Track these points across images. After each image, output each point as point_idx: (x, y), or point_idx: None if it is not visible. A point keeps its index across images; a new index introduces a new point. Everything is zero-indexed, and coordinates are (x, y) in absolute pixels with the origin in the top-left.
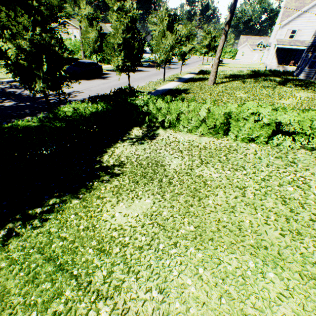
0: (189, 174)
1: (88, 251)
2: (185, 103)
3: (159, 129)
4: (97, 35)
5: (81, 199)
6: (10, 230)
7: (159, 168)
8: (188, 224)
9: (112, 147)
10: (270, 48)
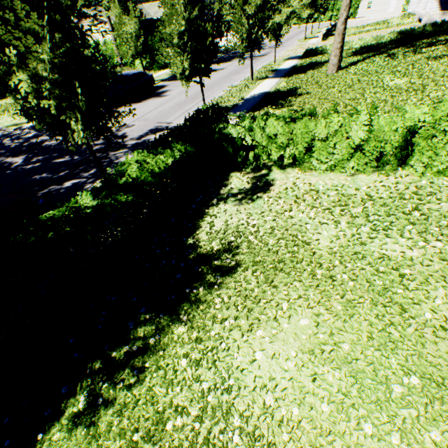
0: (361, 256)
1: (232, 438)
2: (323, 120)
3: (273, 170)
4: (137, 25)
5: (186, 323)
6: (92, 393)
7: (301, 249)
8: (403, 371)
9: (206, 215)
10: None
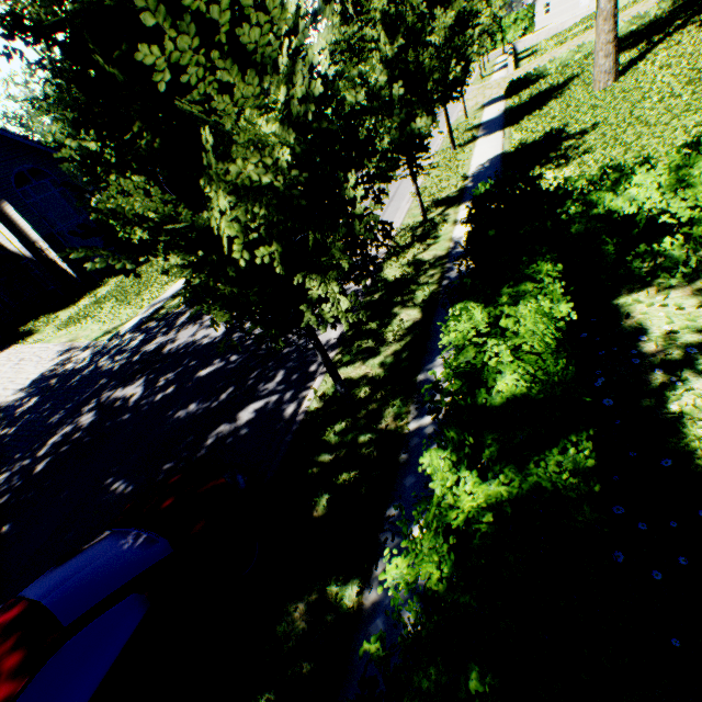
0: None
1: None
2: None
3: None
4: None
5: None
6: None
7: None
8: None
9: (684, 421)
10: None
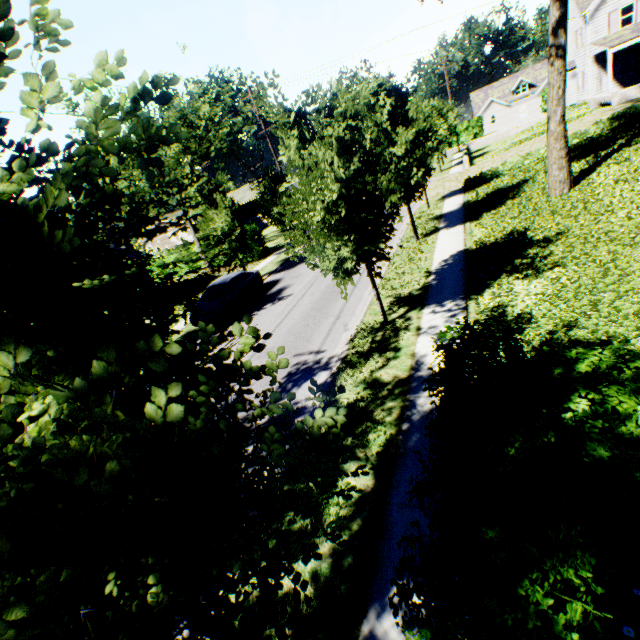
0: None
1: None
2: None
3: None
4: (229, 217)
5: None
6: None
7: None
8: None
9: None
10: (578, 69)
